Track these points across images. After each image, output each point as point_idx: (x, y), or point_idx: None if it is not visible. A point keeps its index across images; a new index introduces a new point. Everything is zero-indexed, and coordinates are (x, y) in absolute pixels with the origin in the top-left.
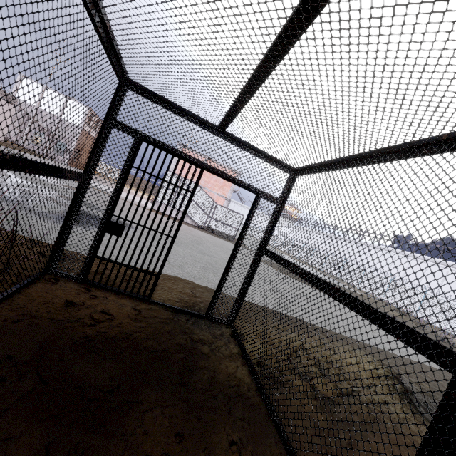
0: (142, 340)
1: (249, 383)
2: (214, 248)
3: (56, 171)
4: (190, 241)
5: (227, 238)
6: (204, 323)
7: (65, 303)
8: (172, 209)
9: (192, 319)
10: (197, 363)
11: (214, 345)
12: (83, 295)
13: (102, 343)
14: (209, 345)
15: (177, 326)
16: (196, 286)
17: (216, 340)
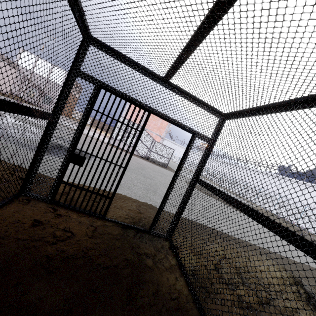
0: (96, 257)
1: (186, 295)
2: (153, 173)
3: (23, 109)
4: (136, 168)
5: (162, 165)
6: (148, 237)
7: (32, 222)
8: (124, 145)
9: (138, 234)
10: (143, 277)
11: (156, 258)
12: (49, 214)
13: (61, 262)
14: (152, 259)
15: (126, 241)
16: (141, 204)
17: (158, 253)
